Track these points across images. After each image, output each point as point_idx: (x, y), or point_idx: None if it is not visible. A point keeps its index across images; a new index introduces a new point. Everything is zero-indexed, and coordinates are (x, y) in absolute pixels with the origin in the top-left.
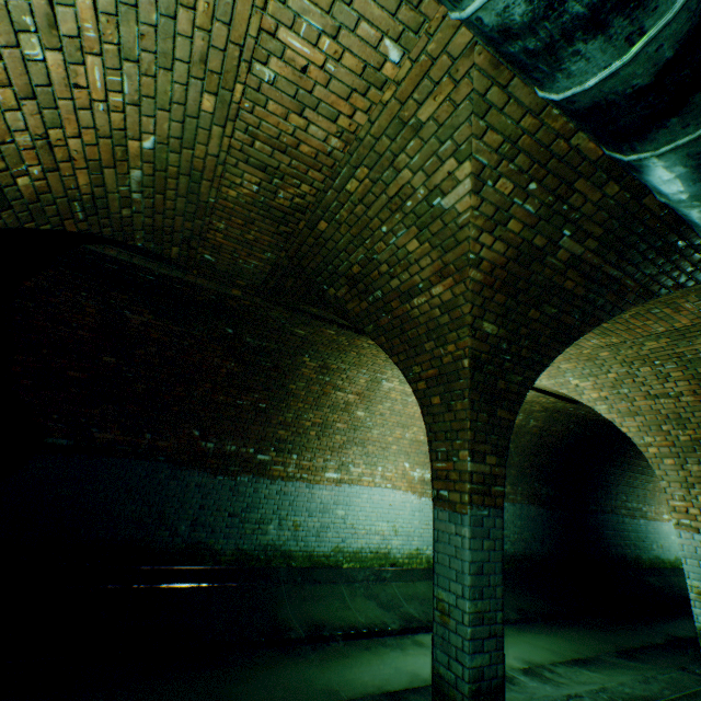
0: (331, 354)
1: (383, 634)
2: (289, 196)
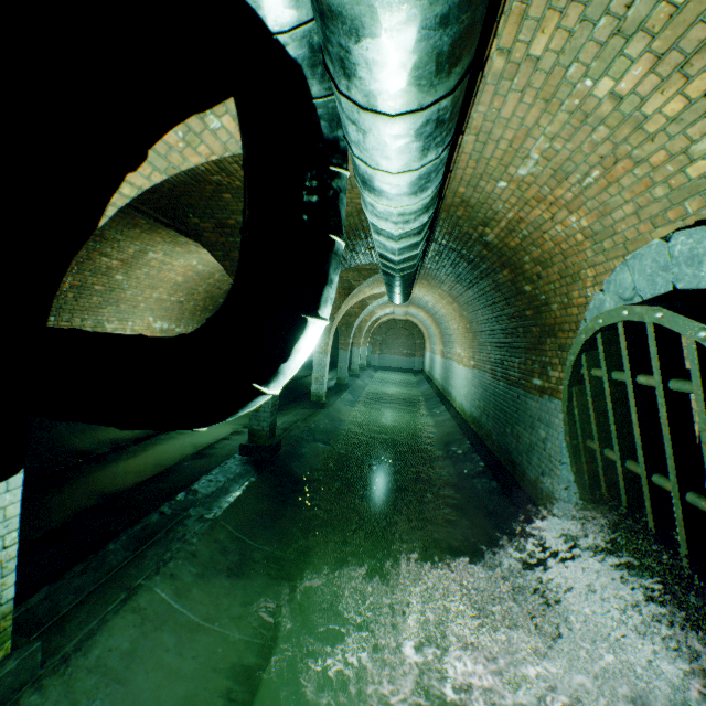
0: (115, 227)
1: (158, 435)
2: (222, 180)
